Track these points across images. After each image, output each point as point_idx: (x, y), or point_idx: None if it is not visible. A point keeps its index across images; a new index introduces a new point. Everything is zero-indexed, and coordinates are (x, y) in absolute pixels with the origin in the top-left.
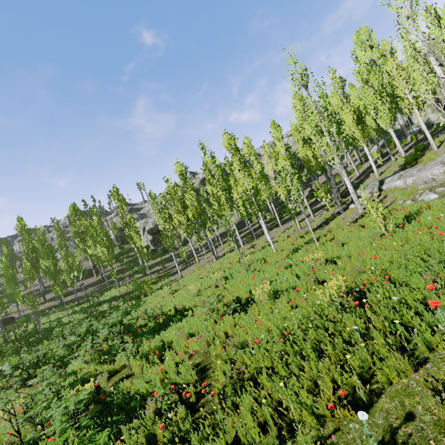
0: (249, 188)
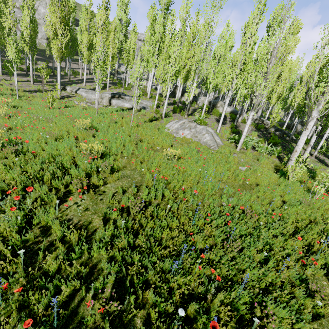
0: None
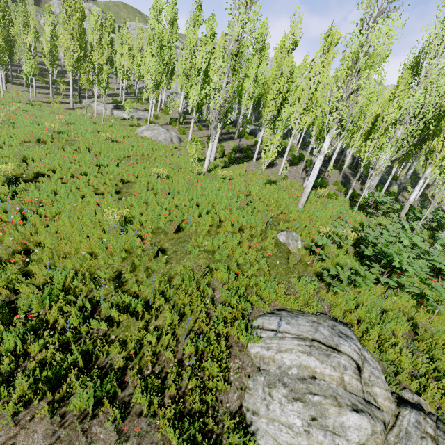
0: None
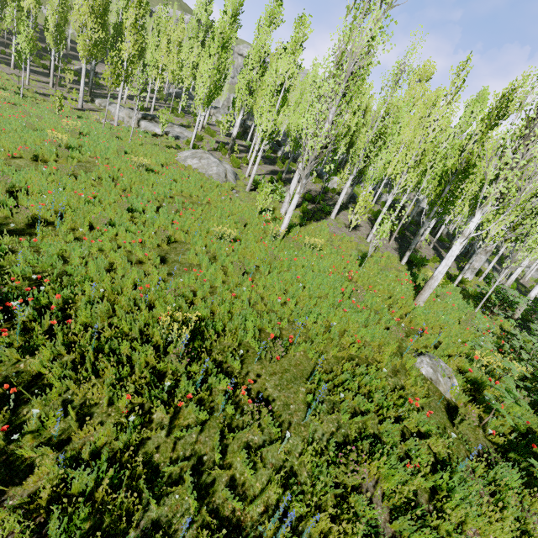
0: None
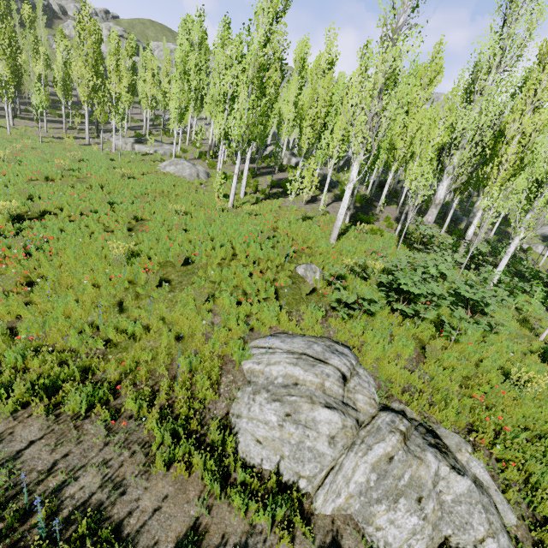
0: (2, 75)
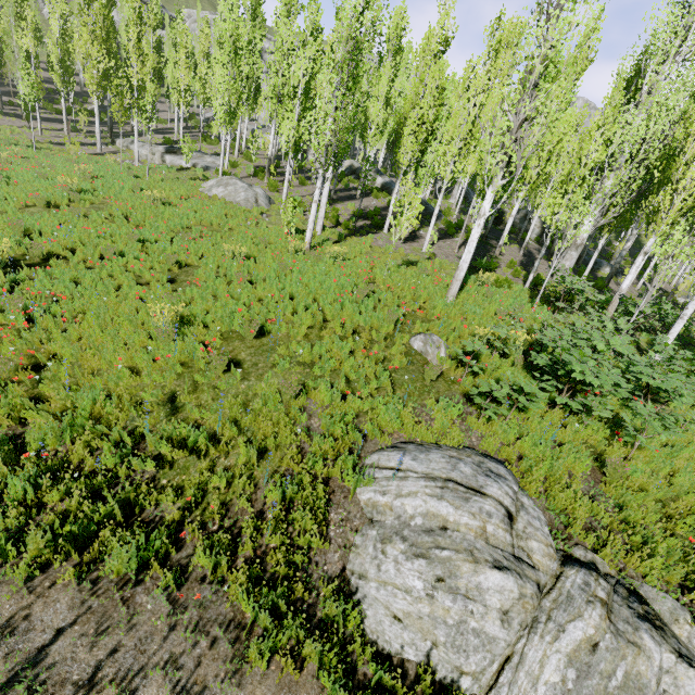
0: None
